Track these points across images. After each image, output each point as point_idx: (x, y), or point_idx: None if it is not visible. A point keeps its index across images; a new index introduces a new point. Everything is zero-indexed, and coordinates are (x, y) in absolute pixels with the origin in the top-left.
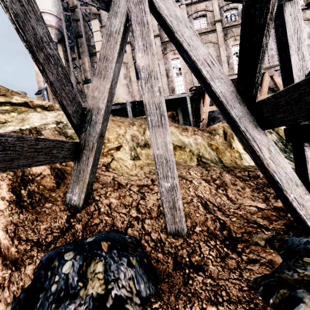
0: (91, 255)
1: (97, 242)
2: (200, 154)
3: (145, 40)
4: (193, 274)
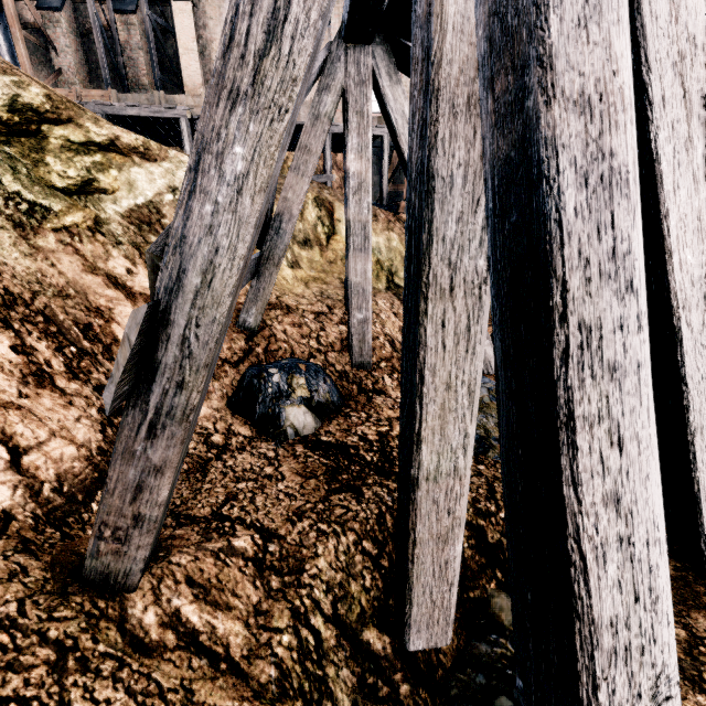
0: (292, 373)
1: (294, 364)
2: (393, 270)
3: (361, 138)
4: (375, 396)
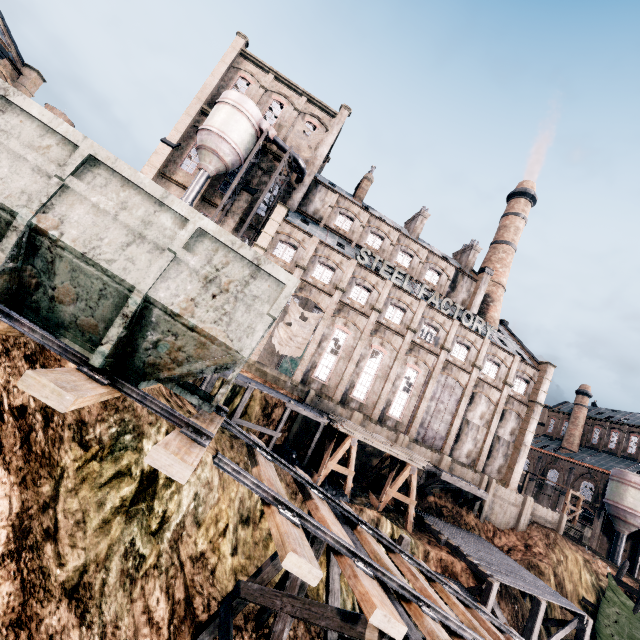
0: None
1: None
2: None
3: None
4: None
